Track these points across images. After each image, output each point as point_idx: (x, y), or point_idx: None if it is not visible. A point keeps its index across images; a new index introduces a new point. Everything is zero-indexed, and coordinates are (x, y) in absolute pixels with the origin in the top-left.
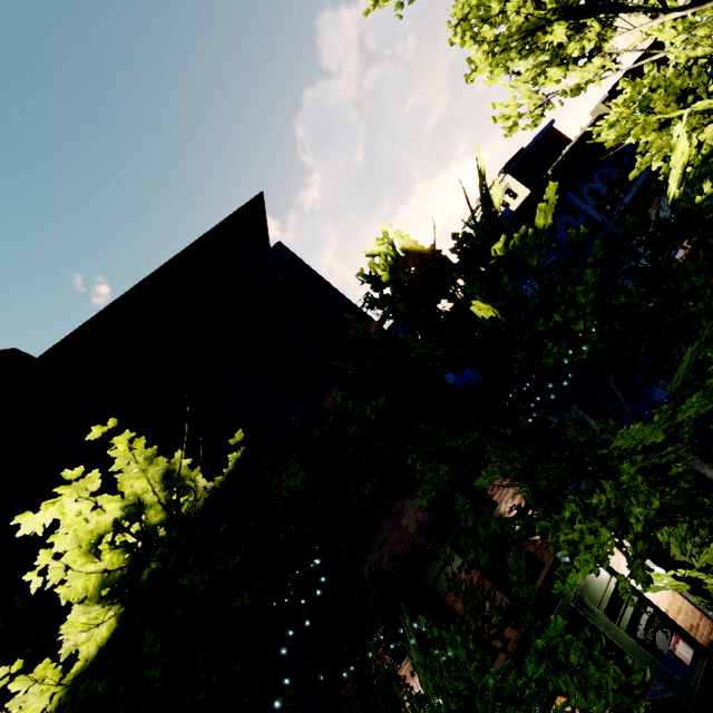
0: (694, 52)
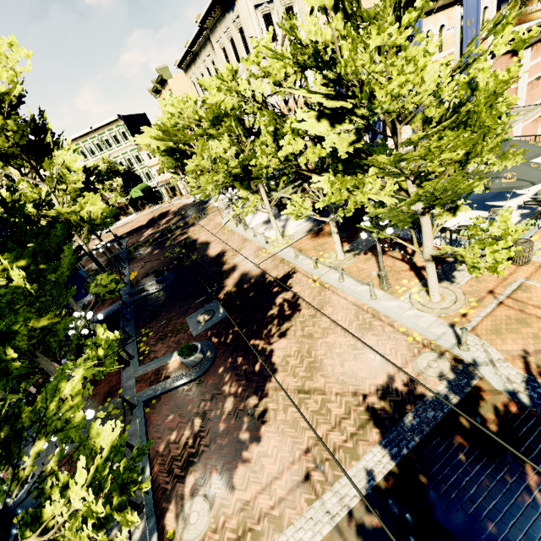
0: (34, 195)
